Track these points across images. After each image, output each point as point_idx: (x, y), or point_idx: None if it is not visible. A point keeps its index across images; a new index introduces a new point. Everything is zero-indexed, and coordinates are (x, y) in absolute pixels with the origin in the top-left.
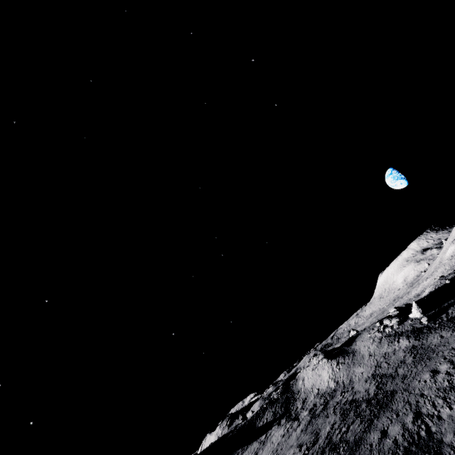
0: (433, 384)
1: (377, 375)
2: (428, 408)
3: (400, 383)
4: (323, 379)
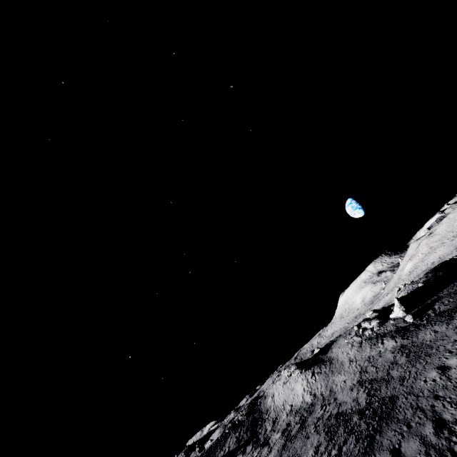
0: (447, 382)
1: (365, 380)
2: (452, 413)
3: (399, 386)
4: (296, 393)
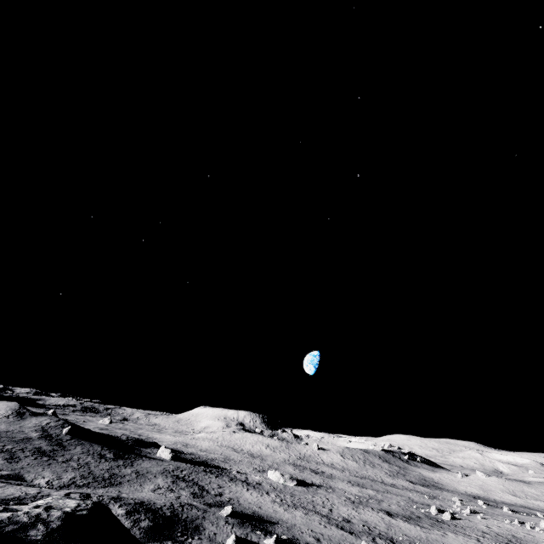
0: None
1: None
2: None
3: None
4: None
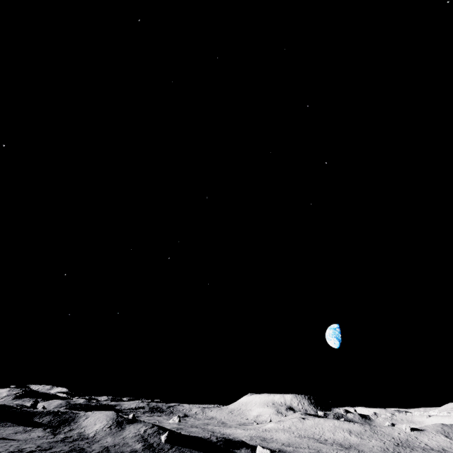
0: None
1: (108, 448)
2: None
3: None
4: (93, 427)
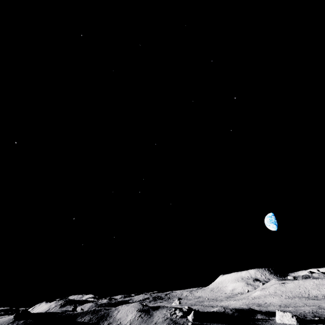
0: None
1: None
2: None
3: None
4: (127, 318)
